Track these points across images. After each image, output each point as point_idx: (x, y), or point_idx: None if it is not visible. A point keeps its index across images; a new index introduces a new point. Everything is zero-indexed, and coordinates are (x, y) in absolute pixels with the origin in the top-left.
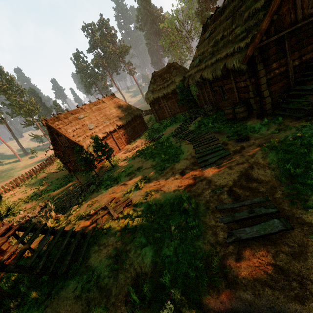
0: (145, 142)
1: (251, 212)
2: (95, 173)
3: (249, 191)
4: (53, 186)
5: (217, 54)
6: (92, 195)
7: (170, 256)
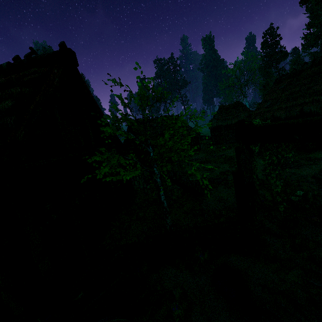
0: (205, 157)
1: None
2: None
3: None
4: None
5: (293, 101)
6: None
7: (282, 191)
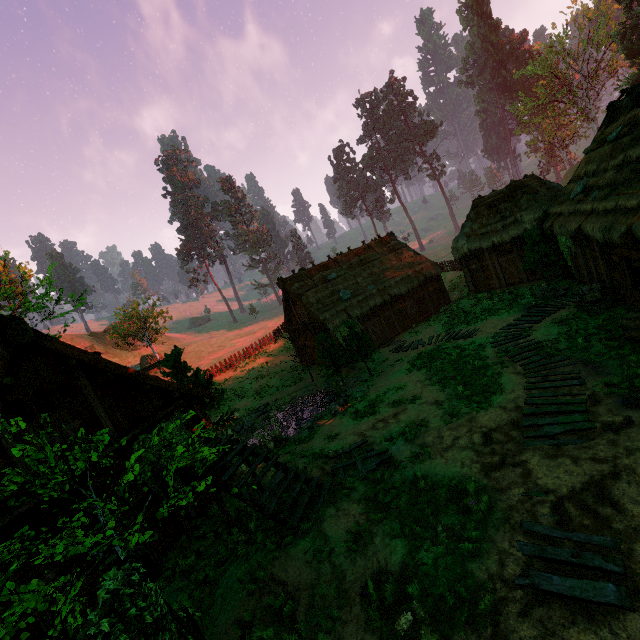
0: (436, 338)
1: (574, 556)
2: (341, 379)
3: (591, 520)
4: (276, 380)
5: (622, 194)
6: (332, 420)
7: (427, 564)
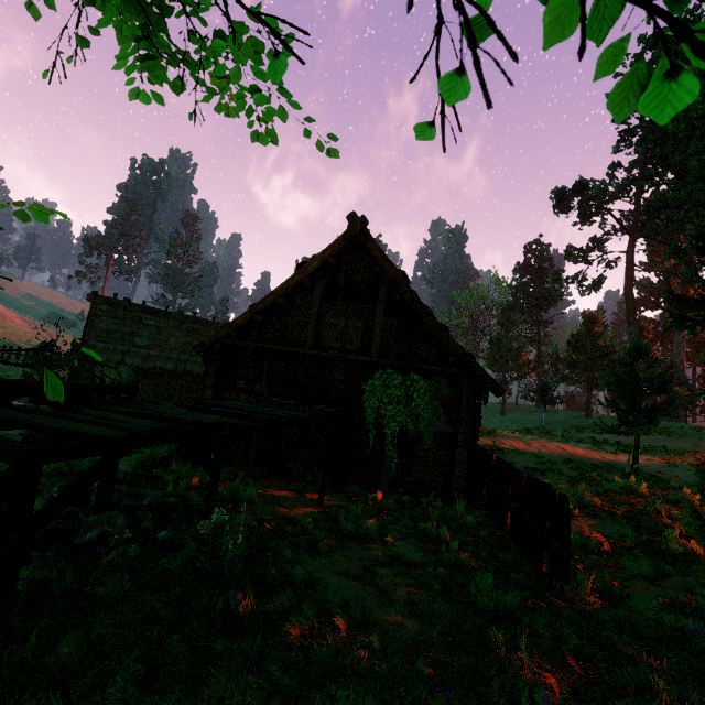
0: None
1: None
2: None
3: None
4: None
5: None
6: None
7: None
